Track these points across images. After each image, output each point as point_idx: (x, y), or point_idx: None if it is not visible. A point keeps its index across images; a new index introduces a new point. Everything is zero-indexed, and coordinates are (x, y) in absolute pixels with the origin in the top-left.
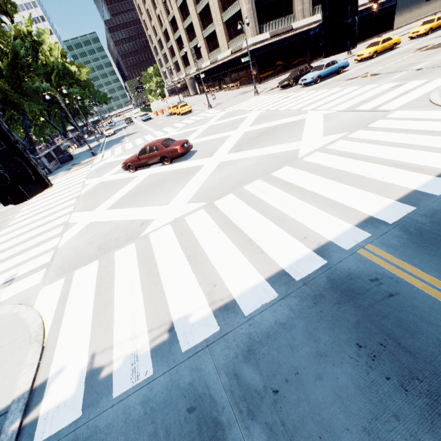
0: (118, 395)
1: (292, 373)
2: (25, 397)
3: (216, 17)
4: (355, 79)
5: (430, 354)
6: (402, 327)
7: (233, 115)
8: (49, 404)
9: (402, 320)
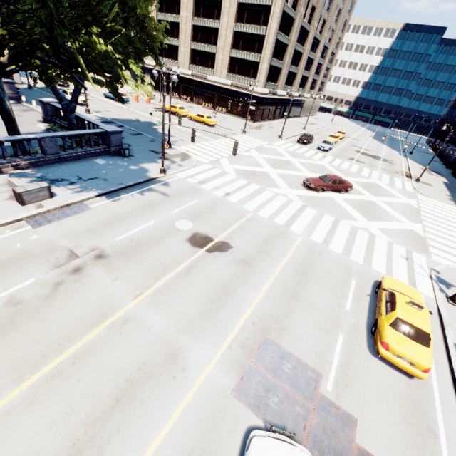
0: None
1: None
2: None
3: (224, 47)
4: (355, 161)
5: None
6: None
7: (301, 157)
8: None
9: None
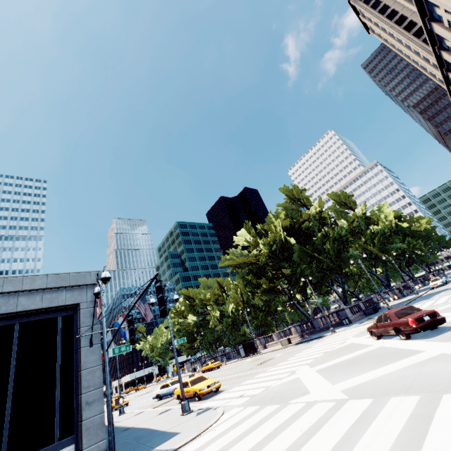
0: None
1: None
2: (171, 450)
3: None
4: None
5: None
6: None
7: None
8: None
9: None
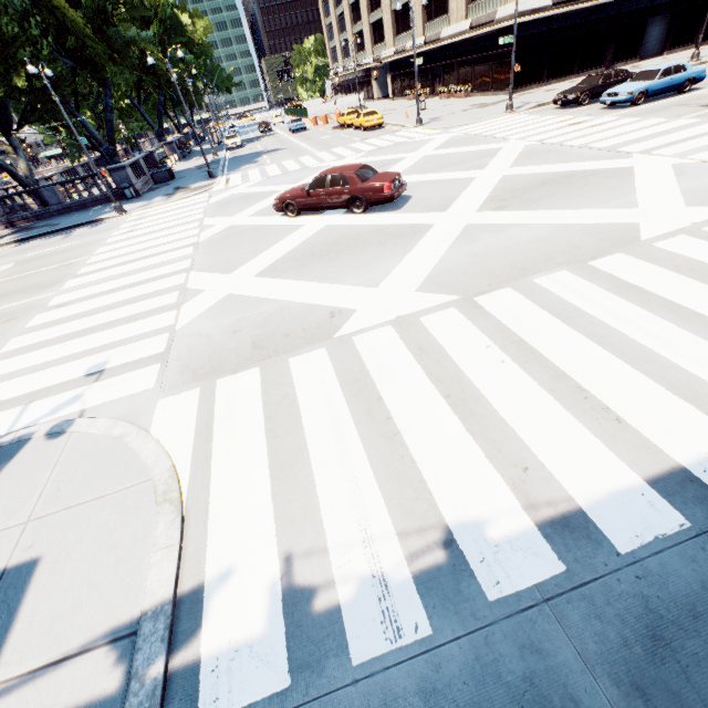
0: (362, 660)
1: None
2: (166, 614)
3: None
4: None
5: None
6: None
7: (470, 142)
8: (216, 639)
9: None
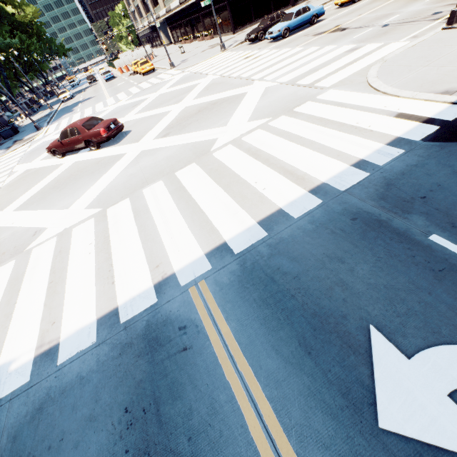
0: None
1: (58, 439)
2: None
3: None
4: (322, 35)
5: (174, 425)
6: (171, 390)
7: (188, 80)
8: None
9: (175, 382)
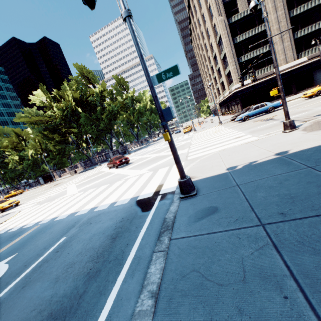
0: None
1: None
2: None
3: (222, 73)
4: (256, 122)
5: None
6: None
7: (183, 140)
8: None
9: None
